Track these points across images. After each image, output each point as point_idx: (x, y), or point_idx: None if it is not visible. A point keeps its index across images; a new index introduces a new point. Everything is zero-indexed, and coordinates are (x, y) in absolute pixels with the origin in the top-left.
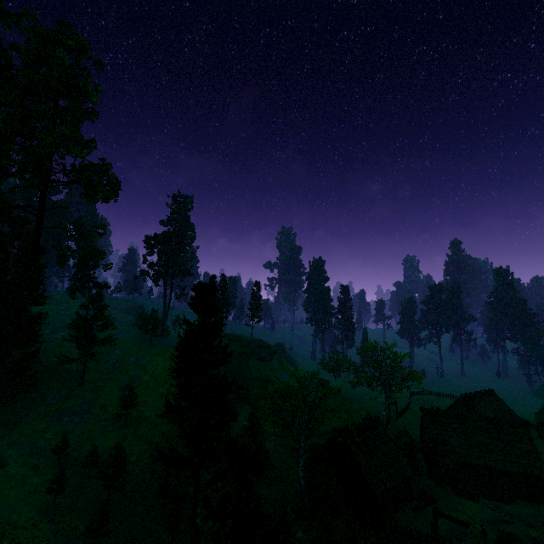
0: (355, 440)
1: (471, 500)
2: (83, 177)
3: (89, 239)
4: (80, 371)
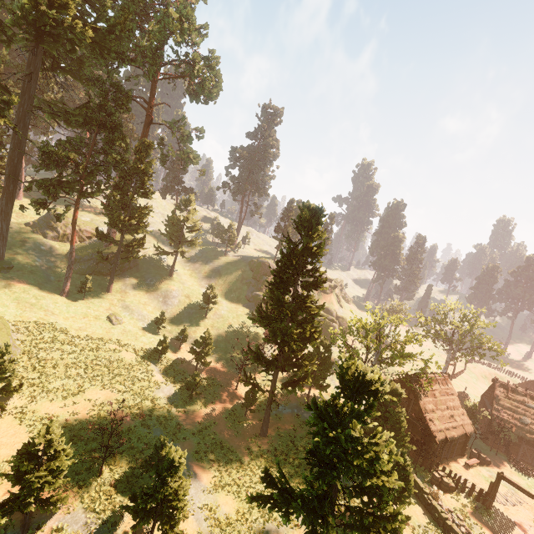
0: (424, 389)
1: (528, 475)
2: (195, 69)
3: (188, 141)
4: (169, 264)
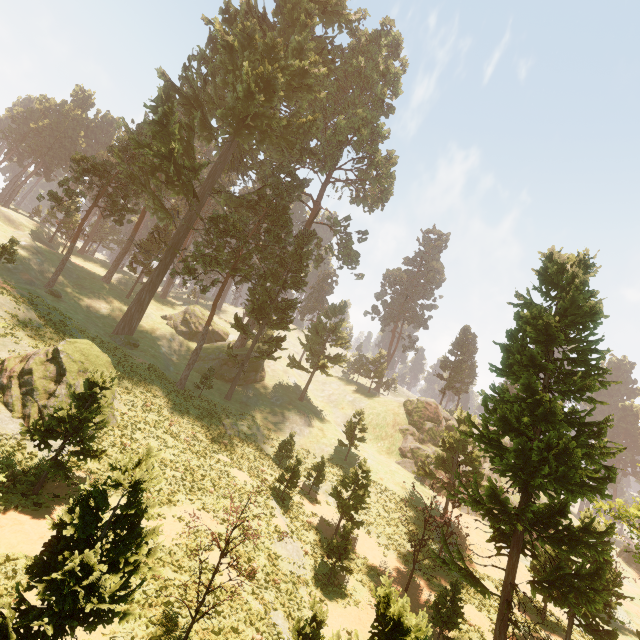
0: None
1: None
2: (374, 161)
3: (348, 244)
4: (299, 388)
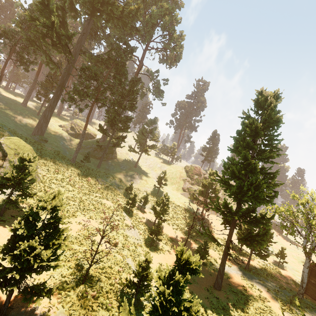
0: None
1: None
2: (172, 37)
3: (158, 86)
4: (134, 161)
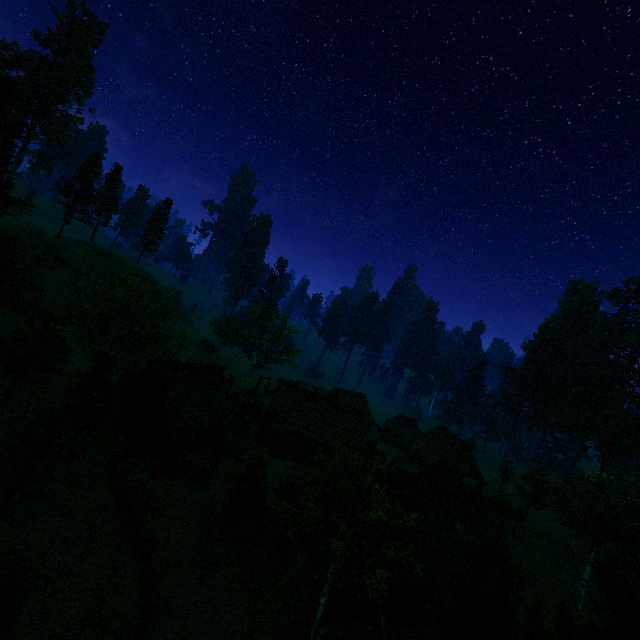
0: (177, 375)
1: (279, 459)
2: None
3: None
4: None
